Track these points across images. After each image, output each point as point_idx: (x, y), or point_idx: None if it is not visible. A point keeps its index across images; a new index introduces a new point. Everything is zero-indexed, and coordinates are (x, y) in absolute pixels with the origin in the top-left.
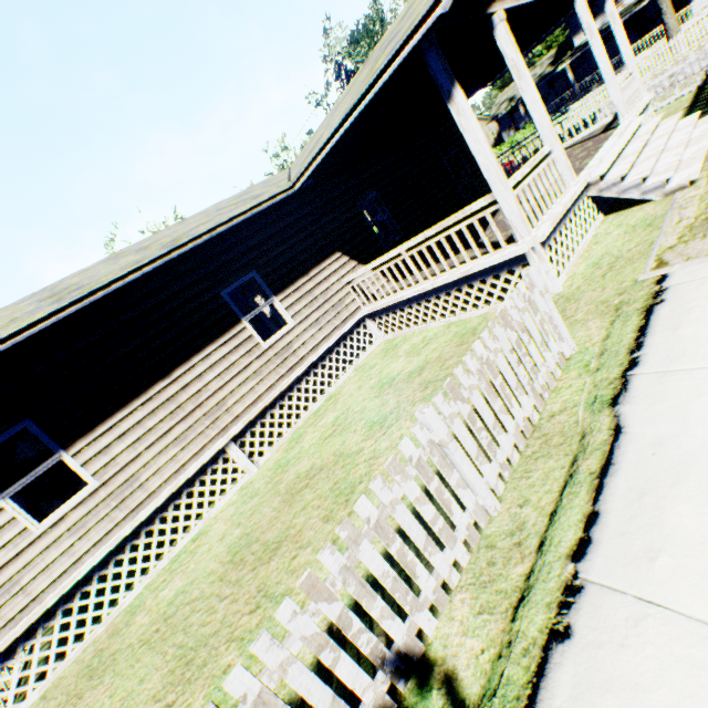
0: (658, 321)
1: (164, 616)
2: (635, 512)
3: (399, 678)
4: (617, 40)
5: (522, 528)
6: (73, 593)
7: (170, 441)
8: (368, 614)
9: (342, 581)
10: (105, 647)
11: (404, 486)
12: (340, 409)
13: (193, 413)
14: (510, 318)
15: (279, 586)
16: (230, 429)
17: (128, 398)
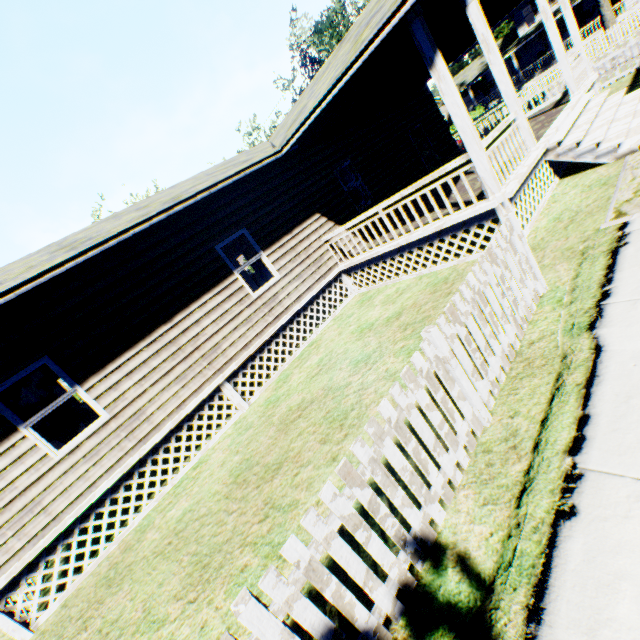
0: (625, 259)
1: (174, 531)
2: (624, 412)
3: (418, 559)
4: (567, 24)
5: (515, 434)
6: (88, 514)
7: (172, 380)
8: None
9: (371, 471)
10: (120, 561)
11: (416, 393)
12: (323, 352)
13: (191, 354)
14: (495, 256)
15: (285, 499)
16: (225, 370)
17: (135, 340)
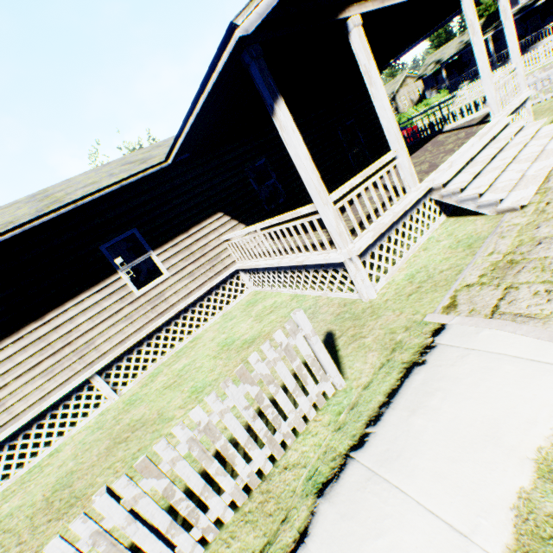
0: (407, 391)
1: None
2: None
3: None
4: (506, 35)
5: None
6: None
7: (38, 373)
8: None
9: None
10: None
11: None
12: (190, 358)
13: (62, 350)
14: (256, 370)
15: None
16: (96, 364)
17: (1, 337)
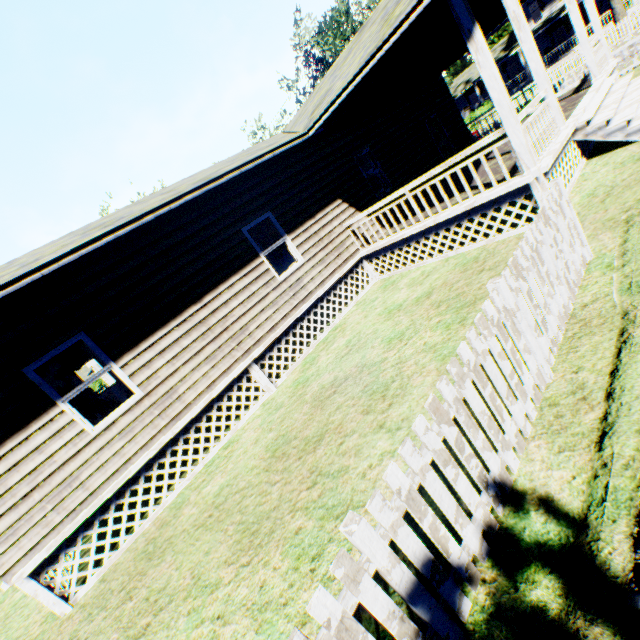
0: None
1: (213, 505)
2: None
3: (498, 503)
4: (587, 10)
5: (583, 387)
6: (123, 491)
7: (202, 360)
8: (439, 470)
9: (455, 410)
10: (157, 536)
11: (489, 341)
12: (350, 335)
13: (220, 335)
14: (547, 218)
15: (332, 466)
16: (252, 352)
17: (166, 319)
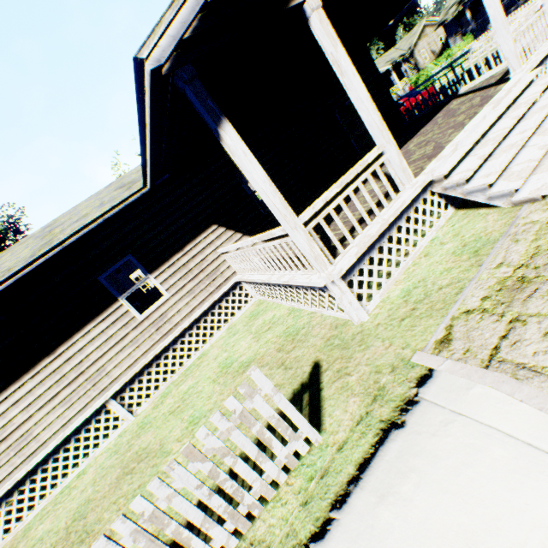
0: (379, 465)
1: None
2: None
3: None
4: None
5: None
6: None
7: (58, 403)
8: None
9: None
10: None
11: None
12: (195, 379)
13: (76, 379)
14: (207, 444)
15: None
16: (110, 389)
17: (20, 374)
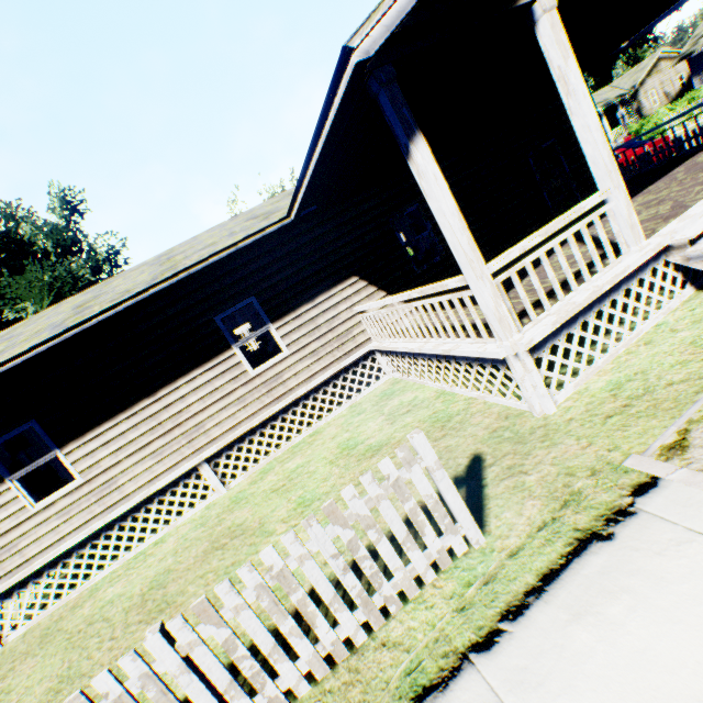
0: (573, 579)
1: (91, 619)
2: None
3: None
4: None
5: None
6: (58, 561)
7: (148, 454)
8: None
9: None
10: (63, 617)
11: None
12: (305, 457)
13: (172, 431)
14: (351, 508)
15: None
16: (205, 450)
17: (116, 411)
